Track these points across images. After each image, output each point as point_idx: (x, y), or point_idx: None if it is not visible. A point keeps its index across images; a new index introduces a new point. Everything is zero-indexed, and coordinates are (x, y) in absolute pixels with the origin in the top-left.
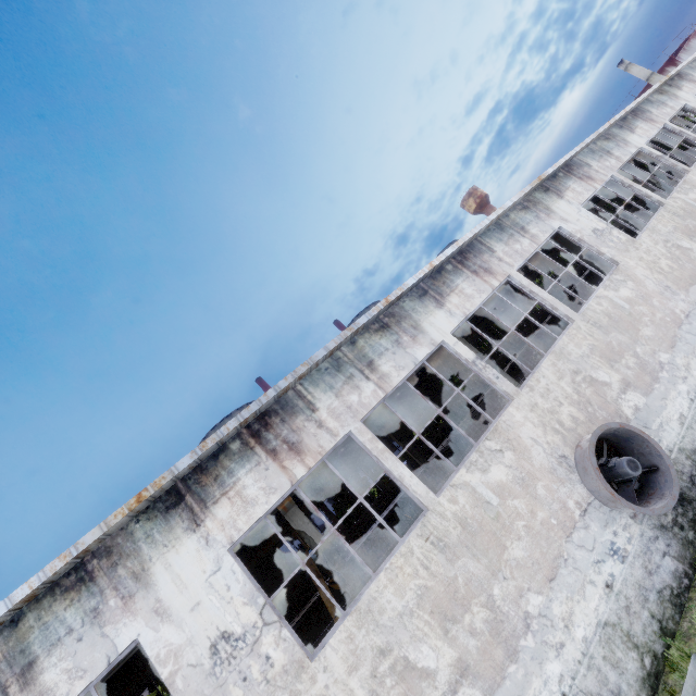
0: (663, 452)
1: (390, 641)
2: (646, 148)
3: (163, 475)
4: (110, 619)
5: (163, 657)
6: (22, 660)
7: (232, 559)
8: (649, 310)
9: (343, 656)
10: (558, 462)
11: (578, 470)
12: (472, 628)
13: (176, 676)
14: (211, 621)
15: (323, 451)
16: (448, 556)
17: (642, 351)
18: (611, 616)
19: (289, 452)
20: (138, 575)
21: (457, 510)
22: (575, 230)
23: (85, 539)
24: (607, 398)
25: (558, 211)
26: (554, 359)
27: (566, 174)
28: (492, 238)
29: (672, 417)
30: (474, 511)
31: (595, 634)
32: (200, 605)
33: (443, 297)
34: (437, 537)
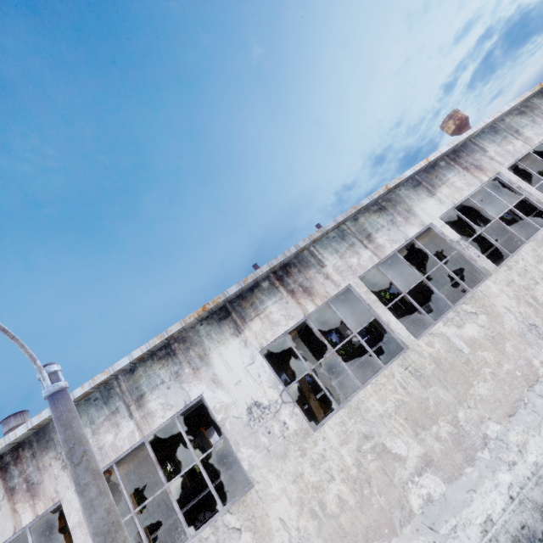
0: None
1: (372, 431)
2: None
3: (219, 296)
4: (185, 380)
5: (218, 408)
6: (137, 393)
7: (262, 358)
8: None
9: (337, 433)
10: (528, 329)
11: None
12: (438, 435)
13: (226, 421)
14: (248, 393)
15: (328, 296)
16: (422, 383)
17: None
18: None
19: (303, 294)
20: (202, 357)
21: (432, 352)
22: None
23: (172, 329)
24: None
25: None
26: (534, 245)
27: None
28: (485, 140)
29: None
30: (447, 355)
31: None
32: (241, 382)
33: (434, 188)
34: (414, 369)
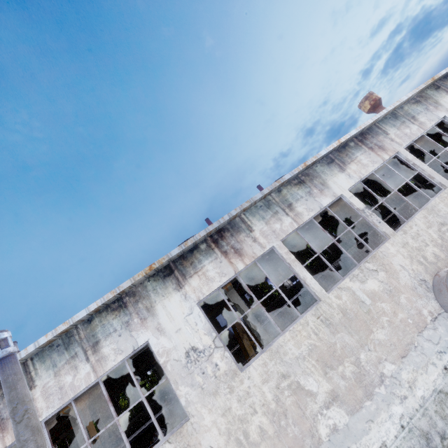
0: None
1: (289, 371)
2: None
3: (163, 257)
4: (134, 328)
5: (161, 353)
6: (93, 340)
7: (199, 309)
8: None
9: (259, 373)
10: (419, 284)
11: (434, 290)
12: (343, 374)
13: (167, 364)
14: (186, 339)
15: (255, 256)
16: (331, 330)
17: None
18: (445, 387)
19: (235, 254)
20: (149, 309)
21: (340, 303)
22: None
23: (123, 285)
24: None
25: (445, 104)
26: (425, 213)
27: None
28: (387, 124)
29: None
30: (352, 306)
31: (431, 396)
32: (181, 330)
33: (345, 164)
34: (325, 318)
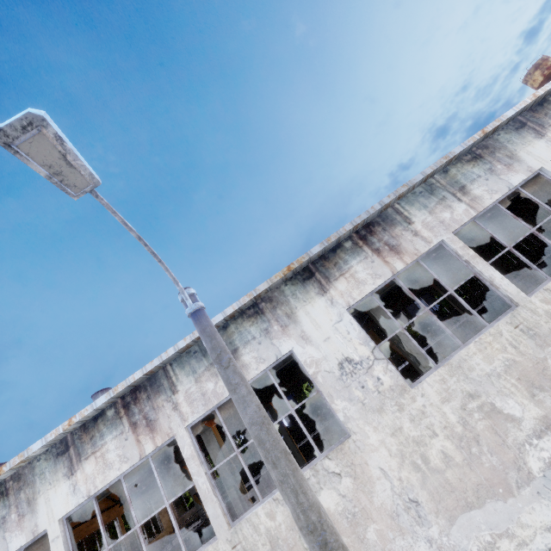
0: None
1: (478, 390)
2: None
3: (303, 256)
4: (275, 336)
5: (308, 363)
6: (231, 347)
7: (349, 316)
8: None
9: (437, 390)
10: None
11: None
12: None
13: (317, 375)
14: (338, 349)
15: (418, 253)
16: (538, 342)
17: None
18: None
19: (390, 252)
20: (289, 315)
21: (549, 309)
22: None
23: (259, 288)
24: None
25: None
26: None
27: None
28: None
29: None
30: None
31: None
32: (330, 339)
33: (544, 128)
34: (527, 327)
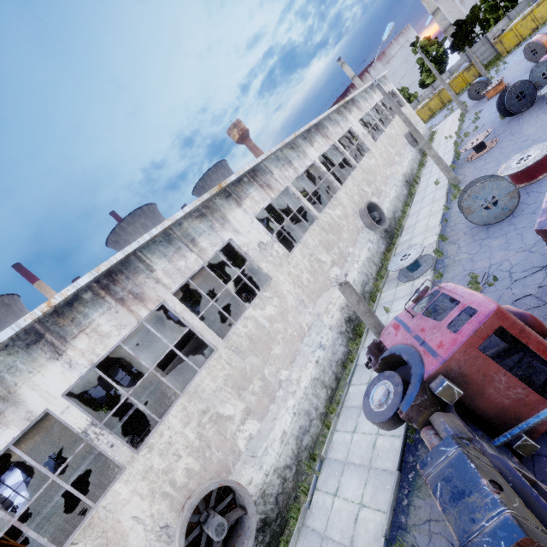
0: (251, 500)
1: None
2: (318, 162)
3: None
4: None
5: None
6: None
7: None
8: (284, 326)
9: None
10: (157, 537)
11: (176, 539)
12: None
13: None
14: None
15: None
16: None
17: (269, 372)
18: None
19: None
20: None
21: None
22: (244, 243)
23: None
24: (227, 435)
25: (233, 221)
26: (186, 401)
27: (250, 180)
28: (155, 253)
29: (277, 436)
30: None
31: None
32: None
33: (65, 341)
34: None
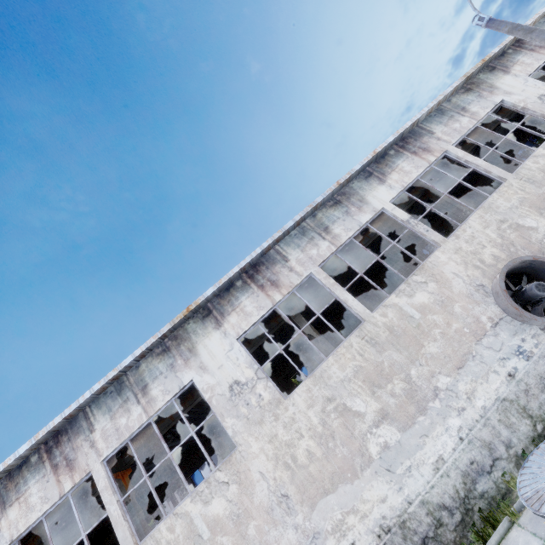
0: None
1: None
2: (389, 209)
3: None
4: None
5: None
6: None
7: None
8: (234, 544)
9: None
10: None
11: None
12: None
13: None
14: None
15: None
16: None
17: None
18: None
19: None
20: None
21: None
22: (208, 385)
23: None
24: None
25: (202, 352)
26: None
27: (245, 282)
28: (101, 408)
29: None
30: None
31: None
32: None
33: (4, 508)
34: None
